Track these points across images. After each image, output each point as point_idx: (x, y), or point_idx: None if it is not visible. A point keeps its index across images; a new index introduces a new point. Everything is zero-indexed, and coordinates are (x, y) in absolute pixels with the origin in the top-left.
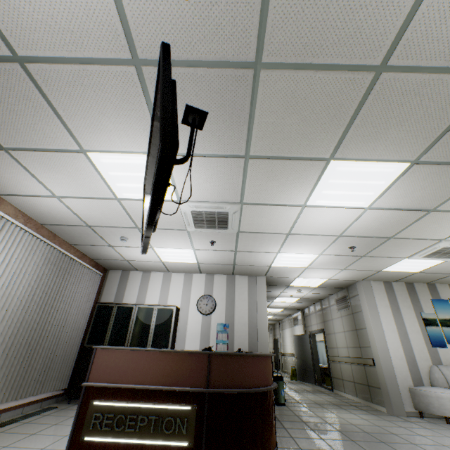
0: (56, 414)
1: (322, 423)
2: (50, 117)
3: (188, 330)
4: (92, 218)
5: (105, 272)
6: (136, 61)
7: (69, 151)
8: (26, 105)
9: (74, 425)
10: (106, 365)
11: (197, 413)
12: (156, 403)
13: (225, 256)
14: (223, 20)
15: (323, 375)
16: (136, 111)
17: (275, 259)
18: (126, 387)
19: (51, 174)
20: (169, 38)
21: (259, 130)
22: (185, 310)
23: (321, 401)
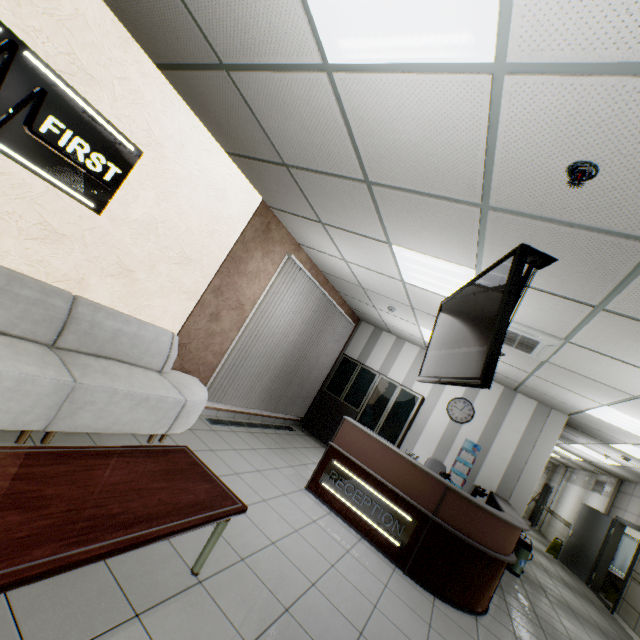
0: (295, 437)
1: (562, 634)
2: (372, 217)
3: (426, 427)
4: (368, 284)
5: (358, 322)
6: (484, 205)
7: (375, 239)
8: (356, 206)
9: (317, 468)
10: (349, 438)
11: (416, 528)
12: (381, 495)
13: (511, 371)
14: (625, 202)
15: (607, 583)
16: (462, 235)
17: (596, 409)
18: (361, 466)
19: (350, 247)
20: (535, 199)
21: (633, 293)
22: (431, 403)
23: (579, 611)
